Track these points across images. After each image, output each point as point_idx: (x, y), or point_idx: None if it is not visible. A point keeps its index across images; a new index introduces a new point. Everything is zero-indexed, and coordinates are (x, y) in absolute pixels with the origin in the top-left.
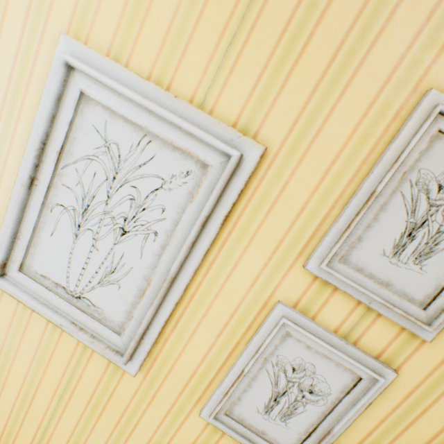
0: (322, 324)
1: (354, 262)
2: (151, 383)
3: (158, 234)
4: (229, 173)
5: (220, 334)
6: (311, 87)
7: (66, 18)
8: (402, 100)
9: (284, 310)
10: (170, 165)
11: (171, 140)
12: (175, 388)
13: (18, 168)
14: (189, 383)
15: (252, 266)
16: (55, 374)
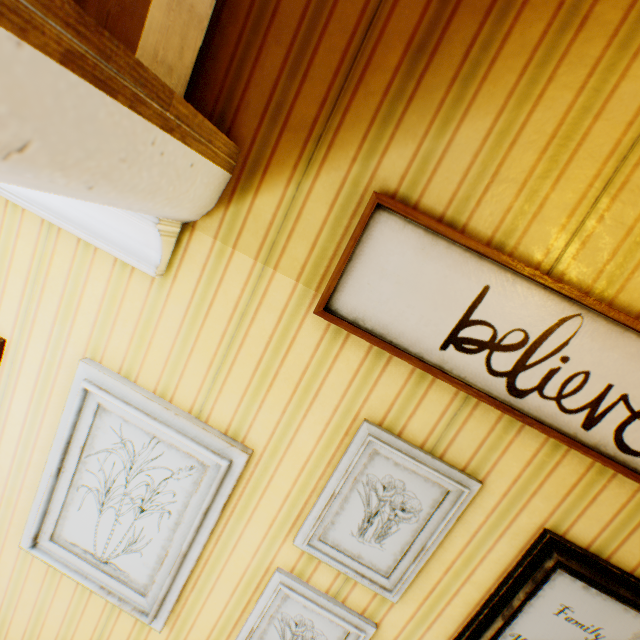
0: (315, 586)
1: (332, 539)
2: (177, 635)
3: (172, 512)
4: (222, 477)
5: (234, 593)
6: (282, 408)
7: (84, 341)
8: (349, 422)
9: (282, 576)
10: (177, 460)
11: (176, 445)
12: (200, 639)
13: (46, 451)
14: (211, 635)
15: (254, 538)
16: (88, 628)
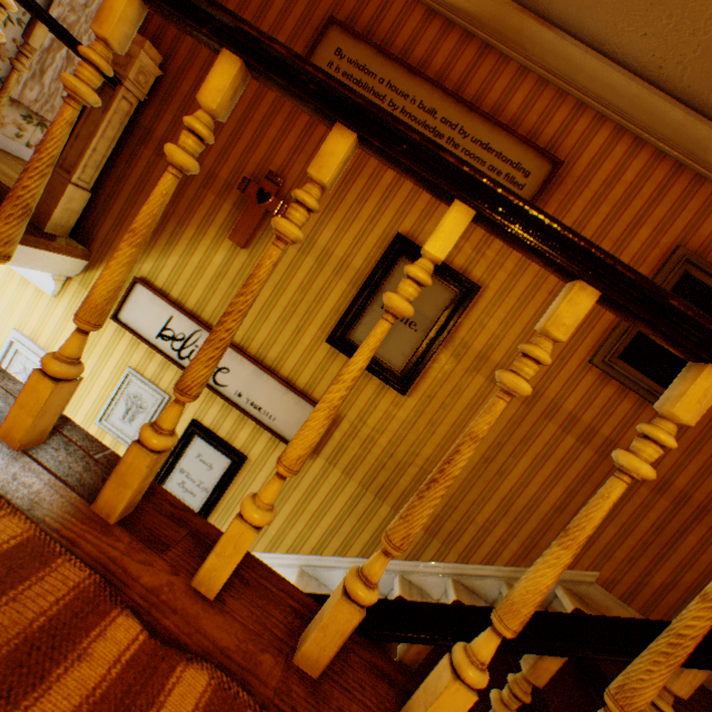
0: None
1: (112, 421)
2: None
3: None
4: None
5: None
6: (98, 359)
7: (17, 321)
8: (125, 367)
9: None
10: None
11: None
12: None
13: None
14: None
15: (79, 421)
16: None
